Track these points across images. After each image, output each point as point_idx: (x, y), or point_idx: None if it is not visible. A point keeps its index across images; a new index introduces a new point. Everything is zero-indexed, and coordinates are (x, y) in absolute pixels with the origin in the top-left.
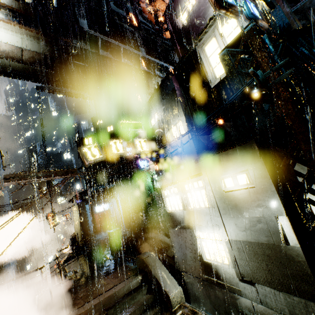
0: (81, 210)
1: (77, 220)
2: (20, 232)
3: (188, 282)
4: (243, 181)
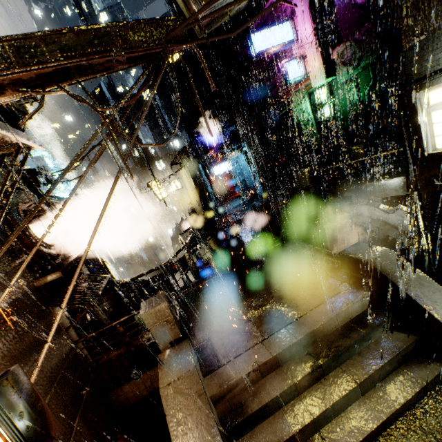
0: (194, 174)
1: (191, 188)
2: (94, 232)
3: None
4: None
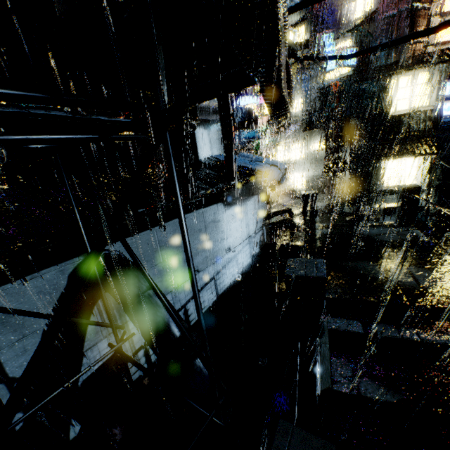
0: None
1: None
2: None
3: (280, 201)
4: (323, 146)
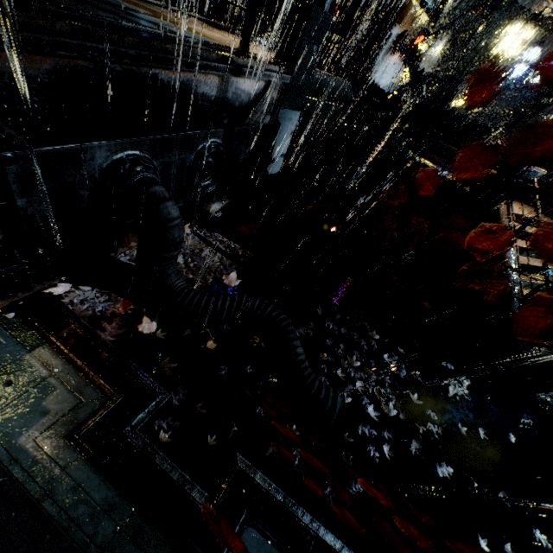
0: None
1: None
2: None
3: None
4: (442, 50)
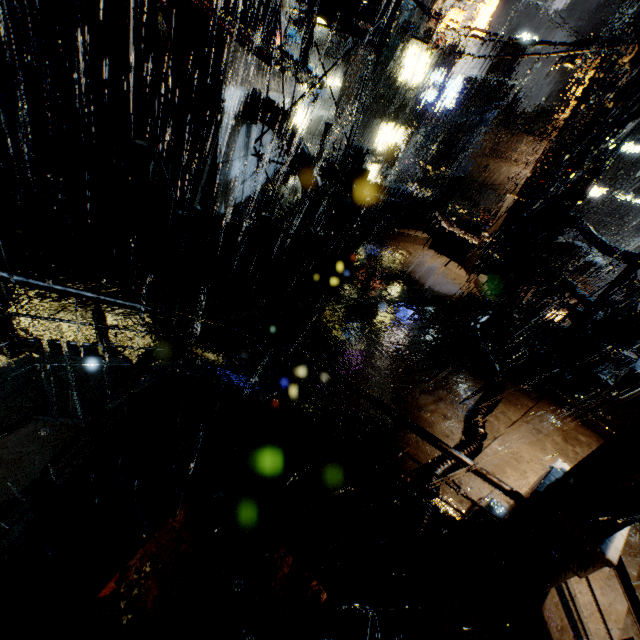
0: None
1: None
2: None
3: None
4: (337, 84)
